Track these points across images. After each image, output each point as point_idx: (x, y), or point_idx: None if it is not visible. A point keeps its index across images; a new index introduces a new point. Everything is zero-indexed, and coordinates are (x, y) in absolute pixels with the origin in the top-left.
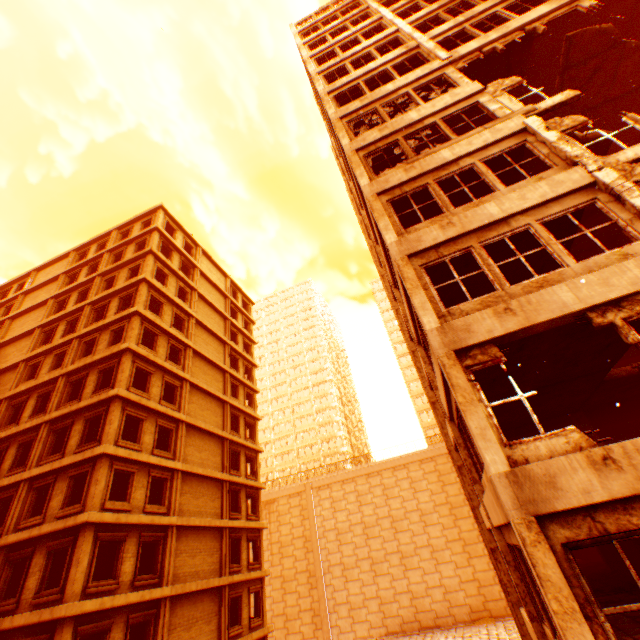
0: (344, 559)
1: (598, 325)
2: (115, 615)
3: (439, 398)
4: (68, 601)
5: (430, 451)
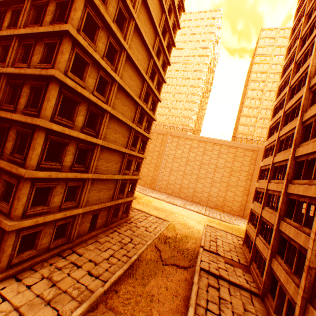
0: (172, 167)
1: None
2: (71, 140)
3: None
4: (42, 119)
5: (237, 144)
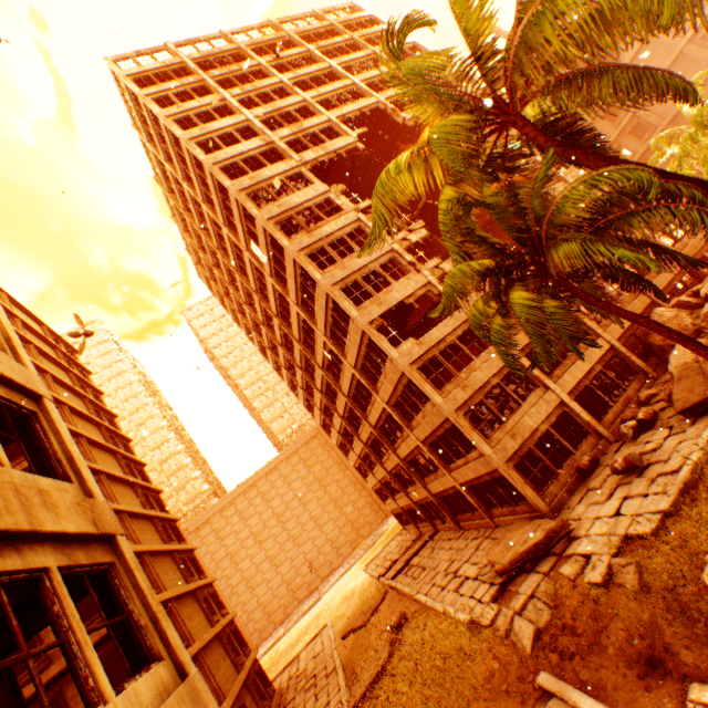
0: (245, 574)
1: (408, 304)
2: None
3: (345, 359)
4: None
5: (293, 447)
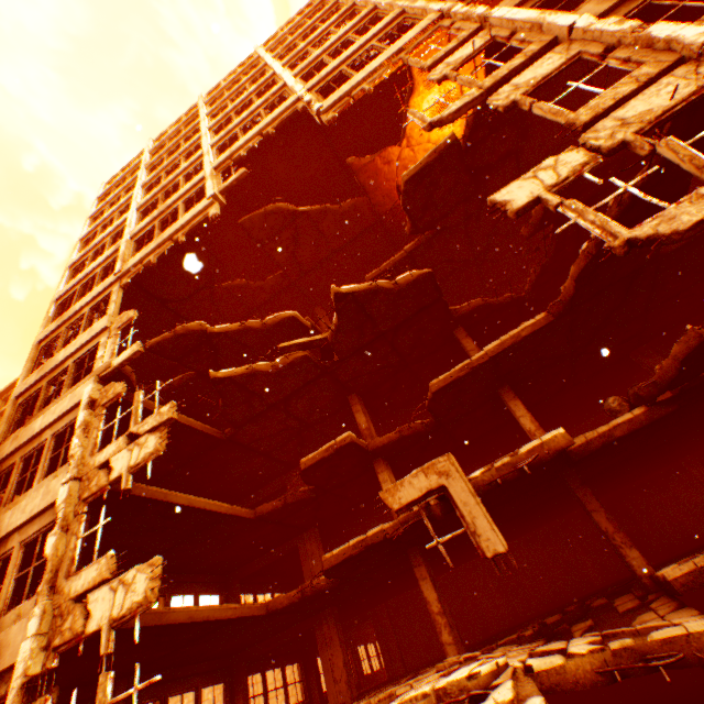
0: None
1: None
2: None
3: None
4: None
5: None
